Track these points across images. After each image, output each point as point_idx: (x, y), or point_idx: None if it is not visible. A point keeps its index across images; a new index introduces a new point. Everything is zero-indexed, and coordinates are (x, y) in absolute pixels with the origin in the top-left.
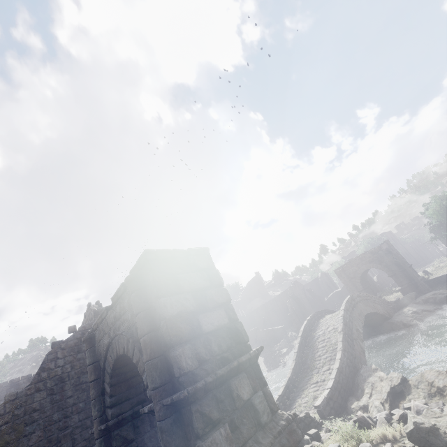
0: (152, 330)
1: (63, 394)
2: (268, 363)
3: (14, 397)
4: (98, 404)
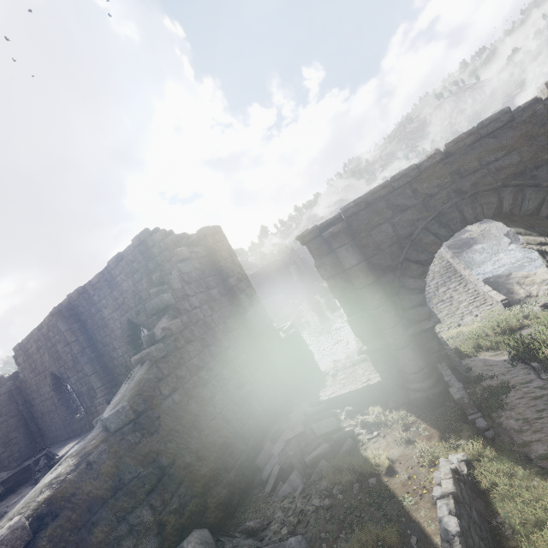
0: None
1: (219, 345)
2: None
3: (164, 353)
4: (393, 309)
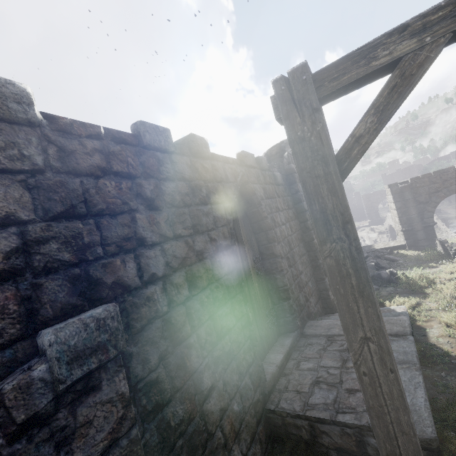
0: None
1: None
2: None
3: None
4: (419, 217)
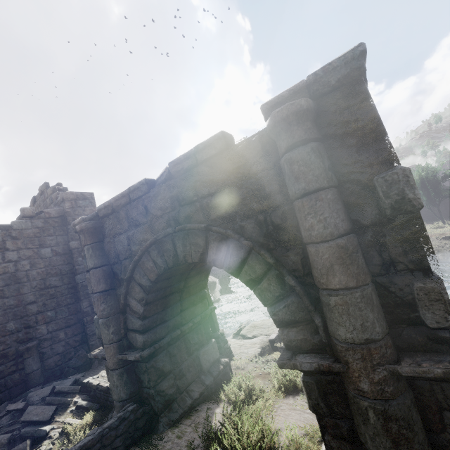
0: (351, 229)
1: (20, 299)
2: (223, 284)
3: None
4: (114, 325)
